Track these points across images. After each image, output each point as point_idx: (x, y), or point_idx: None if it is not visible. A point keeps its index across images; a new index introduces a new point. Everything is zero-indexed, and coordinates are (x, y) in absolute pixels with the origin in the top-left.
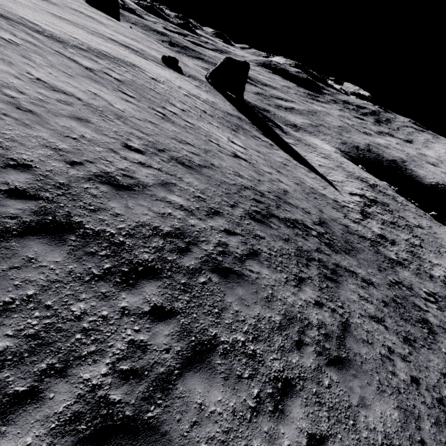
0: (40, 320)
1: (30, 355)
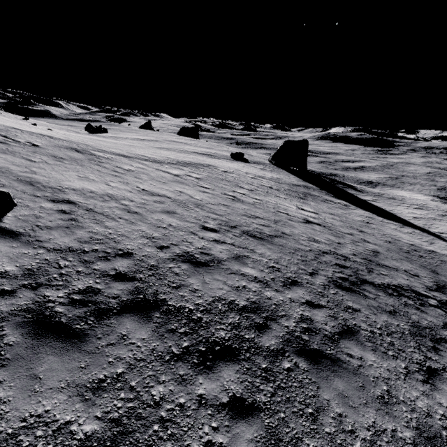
0: (124, 402)
1: (111, 445)
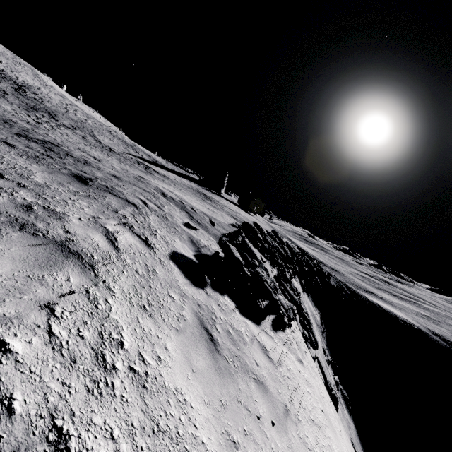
0: None
1: None
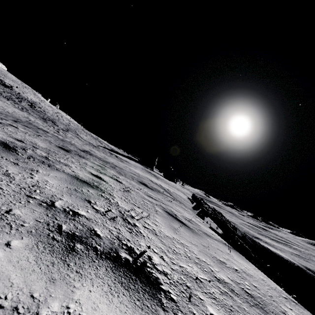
0: None
1: None
